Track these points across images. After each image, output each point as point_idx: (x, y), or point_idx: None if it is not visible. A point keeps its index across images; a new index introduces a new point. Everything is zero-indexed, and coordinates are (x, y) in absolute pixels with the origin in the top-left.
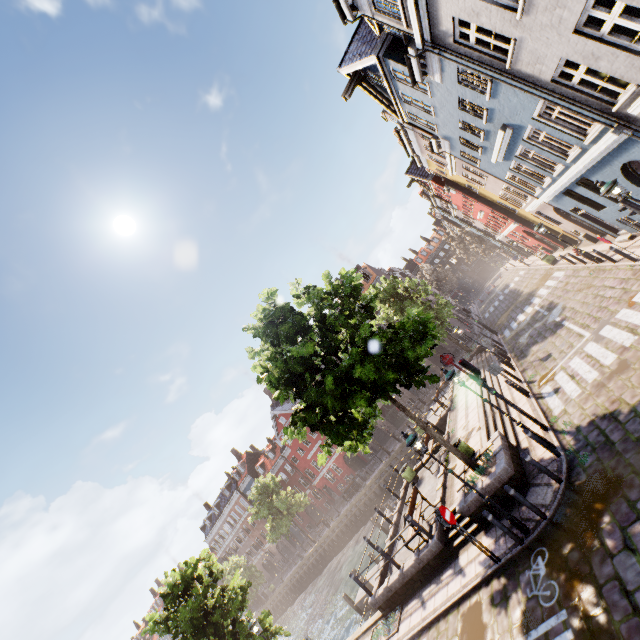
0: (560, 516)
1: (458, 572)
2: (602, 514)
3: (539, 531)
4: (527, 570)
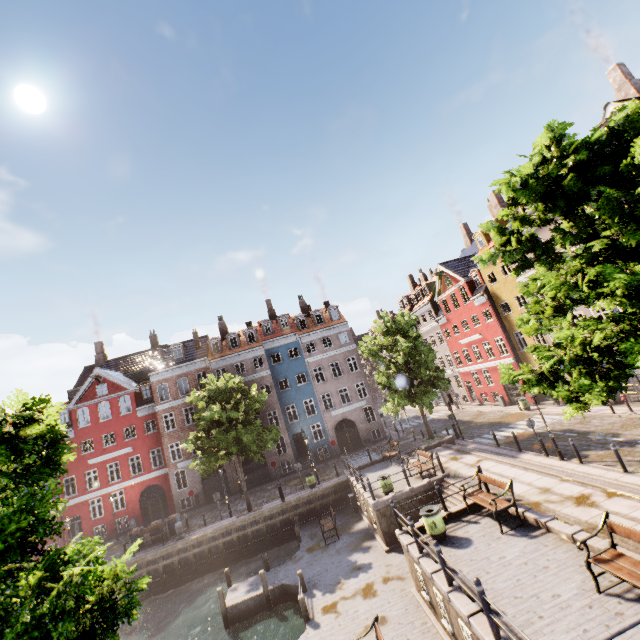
0: None
1: None
2: None
3: None
4: None
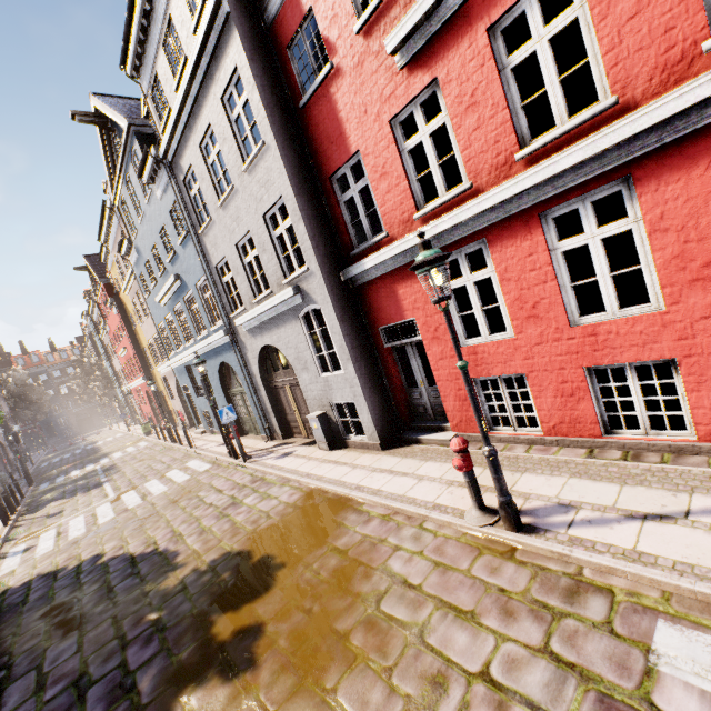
0: None
1: None
2: None
3: None
4: None
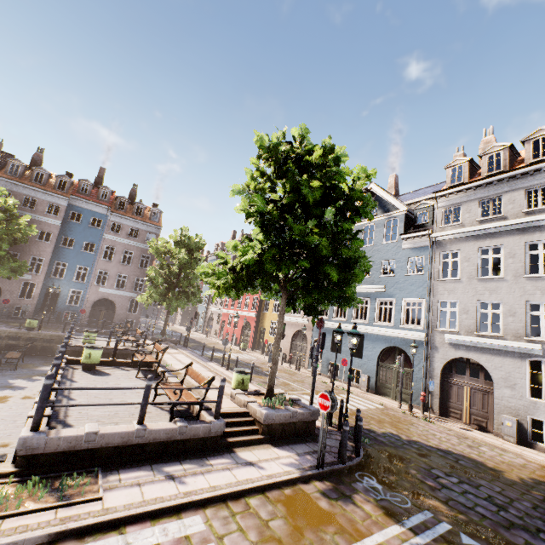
0: (367, 460)
1: (247, 463)
2: (408, 468)
3: (357, 462)
4: (359, 482)
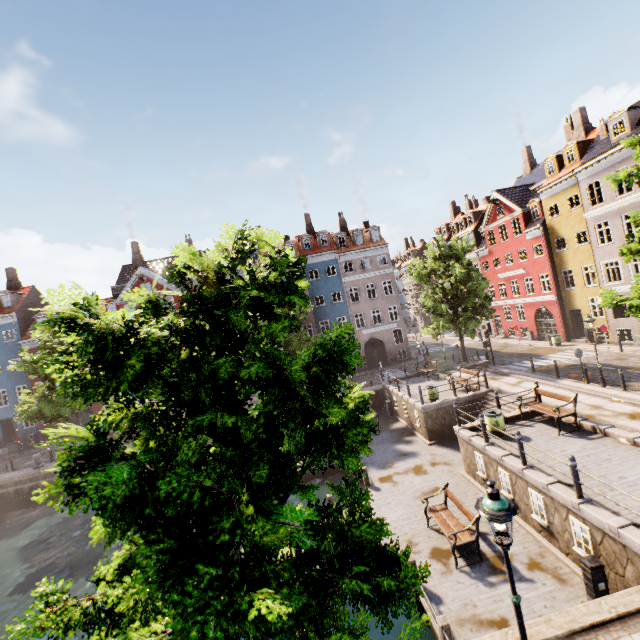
0: None
1: None
2: None
3: None
4: None
